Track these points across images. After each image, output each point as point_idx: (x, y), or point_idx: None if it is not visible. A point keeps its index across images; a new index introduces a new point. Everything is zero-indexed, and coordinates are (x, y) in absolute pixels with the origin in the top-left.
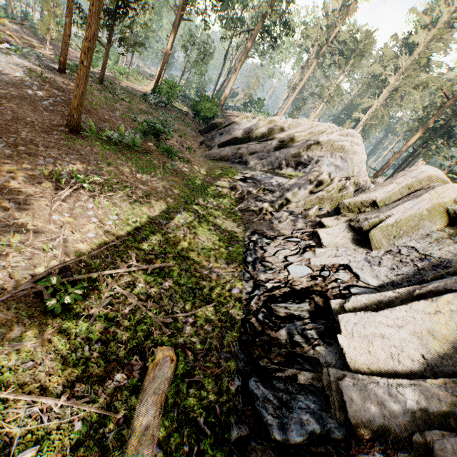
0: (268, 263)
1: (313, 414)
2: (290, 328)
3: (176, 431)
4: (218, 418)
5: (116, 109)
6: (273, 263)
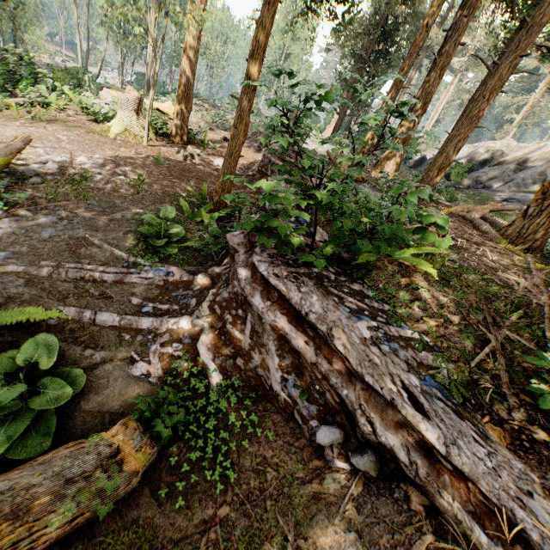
0: None
1: None
2: None
3: None
4: None
5: None
6: None
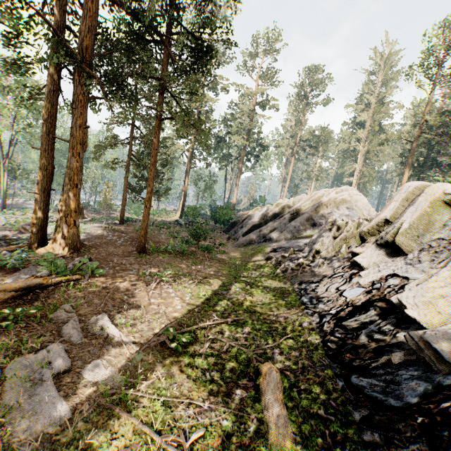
0: (324, 297)
1: (419, 378)
2: (367, 332)
3: (303, 423)
4: (336, 409)
5: (161, 234)
6: (328, 296)
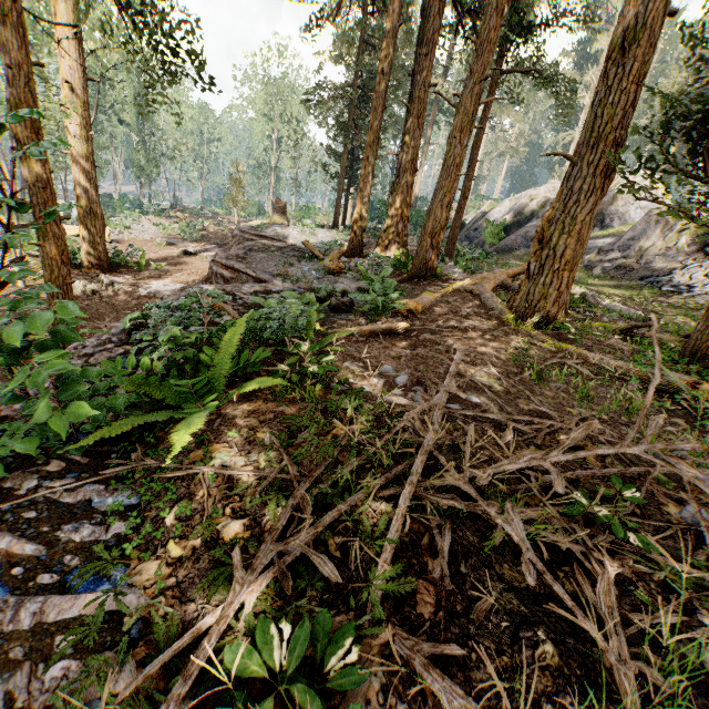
0: (694, 284)
1: None
2: None
3: None
4: None
5: None
6: (699, 282)
